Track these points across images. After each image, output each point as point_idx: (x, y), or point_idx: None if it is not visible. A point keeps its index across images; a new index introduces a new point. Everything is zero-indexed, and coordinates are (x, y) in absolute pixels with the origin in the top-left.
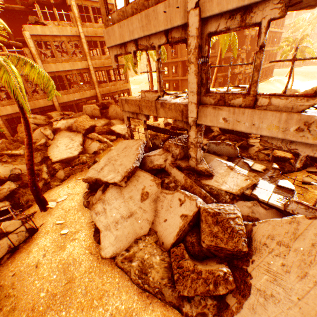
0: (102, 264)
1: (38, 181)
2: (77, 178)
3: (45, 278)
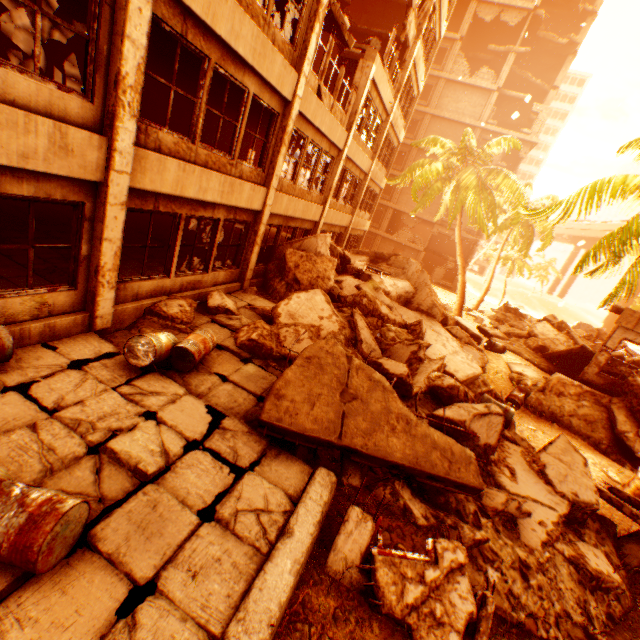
0: None
1: None
2: (521, 425)
3: None
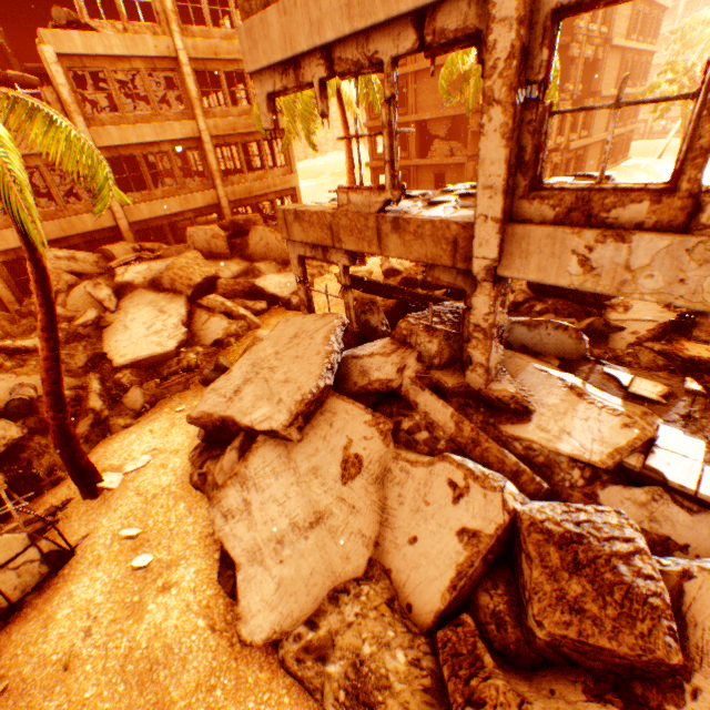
0: (244, 663)
1: (80, 415)
2: (174, 406)
3: (88, 703)
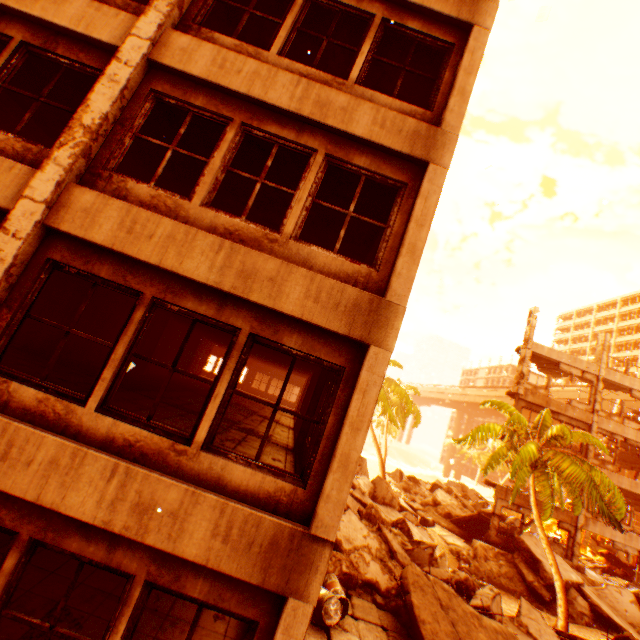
0: None
1: None
2: None
3: None
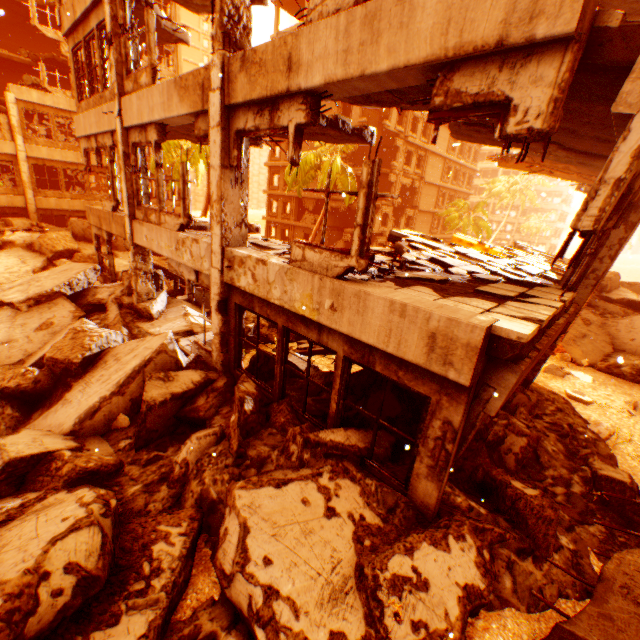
0: None
1: None
2: None
3: None
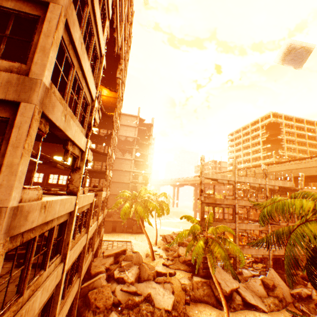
0: (269, 314)
1: None
2: (194, 313)
3: None
